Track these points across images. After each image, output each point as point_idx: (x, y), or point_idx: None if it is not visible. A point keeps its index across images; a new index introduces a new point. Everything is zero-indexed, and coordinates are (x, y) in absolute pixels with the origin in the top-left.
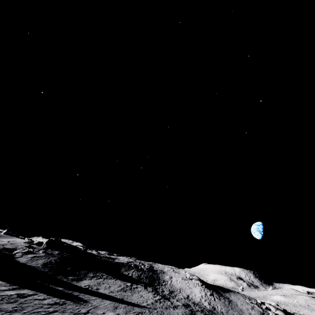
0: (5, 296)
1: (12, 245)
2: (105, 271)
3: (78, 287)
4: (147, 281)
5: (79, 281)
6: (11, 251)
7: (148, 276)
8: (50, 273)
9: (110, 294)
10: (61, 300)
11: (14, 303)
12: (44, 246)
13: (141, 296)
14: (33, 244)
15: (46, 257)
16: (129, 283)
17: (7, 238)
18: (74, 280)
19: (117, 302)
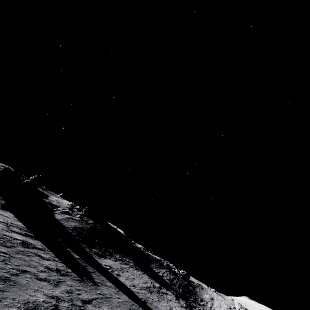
0: (7, 237)
1: (58, 203)
2: (133, 259)
3: (97, 263)
4: (180, 290)
5: (102, 257)
6: (54, 207)
7: (182, 284)
8: (76, 238)
9: (131, 288)
10: (66, 269)
11: (7, 248)
12: (82, 213)
13: (170, 308)
14: (75, 208)
15: (80, 222)
16: (157, 284)
17: (58, 198)
18: (97, 254)
19: (136, 303)
